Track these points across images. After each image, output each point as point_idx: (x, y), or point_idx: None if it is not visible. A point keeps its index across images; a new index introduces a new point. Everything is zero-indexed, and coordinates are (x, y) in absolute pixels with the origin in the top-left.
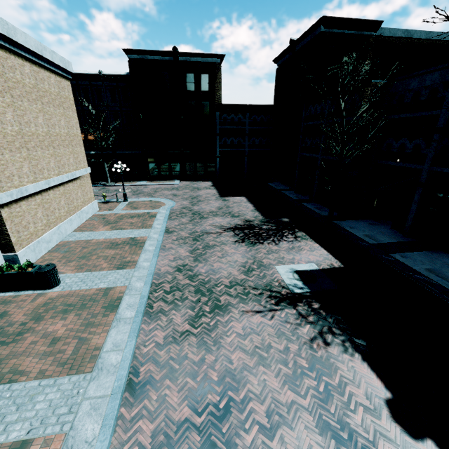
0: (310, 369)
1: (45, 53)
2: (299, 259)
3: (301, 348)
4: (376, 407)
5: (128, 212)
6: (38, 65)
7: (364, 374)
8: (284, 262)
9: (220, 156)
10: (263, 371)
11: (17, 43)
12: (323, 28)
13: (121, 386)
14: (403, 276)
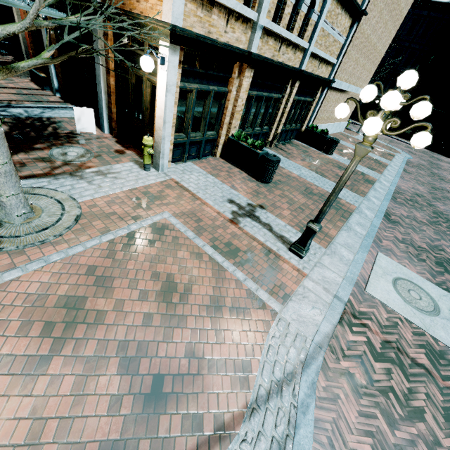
0: None
1: None
2: None
3: None
4: None
5: None
6: None
7: None
8: None
9: None
10: None
11: None
12: None
13: (383, 212)
14: None
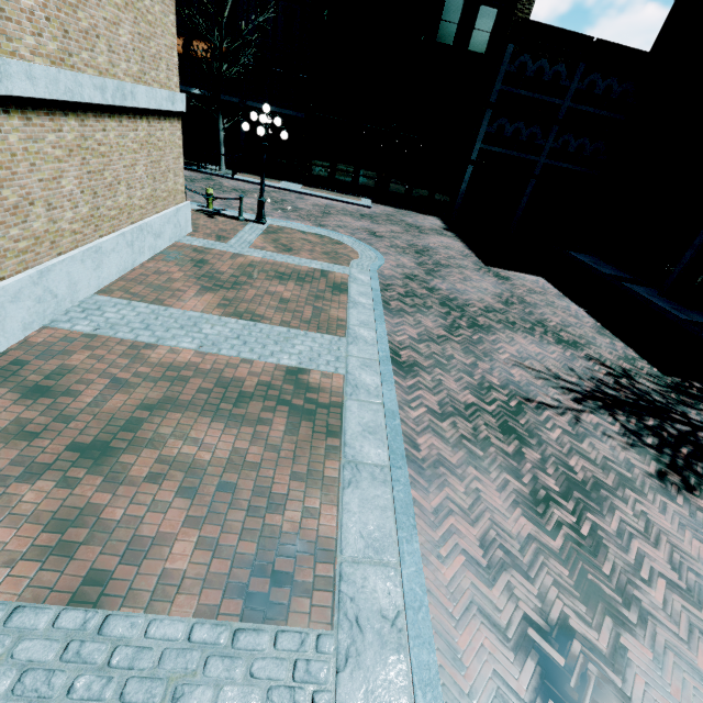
0: None
1: None
2: None
3: None
4: None
5: (267, 258)
6: None
7: None
8: None
9: (477, 164)
10: None
11: None
12: None
13: None
14: None
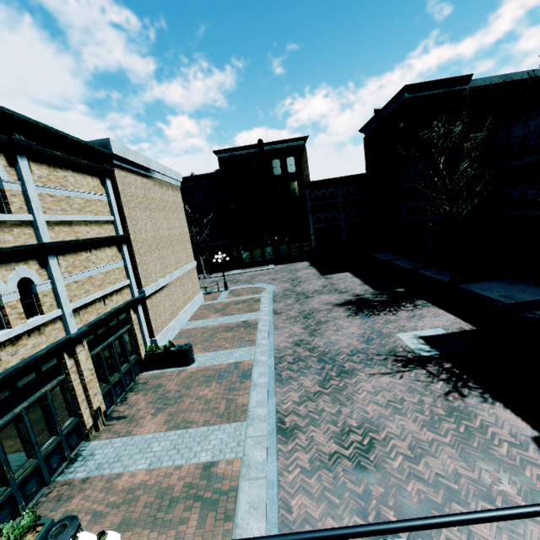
0: (448, 416)
1: (166, 172)
2: (423, 326)
3: (436, 400)
4: (522, 443)
5: (232, 300)
6: (162, 182)
7: (507, 418)
8: (406, 330)
9: (315, 234)
10: (400, 418)
11: (152, 170)
12: (408, 95)
13: (273, 429)
14: None
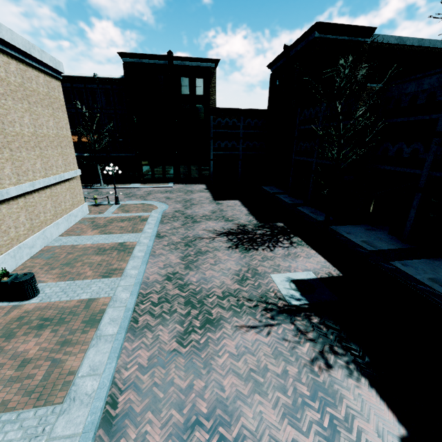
0: (312, 398)
1: (33, 52)
2: (296, 267)
3: (301, 371)
4: None
5: (118, 216)
6: (26, 64)
7: (373, 404)
8: (280, 270)
9: (214, 160)
10: (259, 400)
11: (2, 40)
12: (317, 33)
13: (94, 422)
14: (406, 286)
